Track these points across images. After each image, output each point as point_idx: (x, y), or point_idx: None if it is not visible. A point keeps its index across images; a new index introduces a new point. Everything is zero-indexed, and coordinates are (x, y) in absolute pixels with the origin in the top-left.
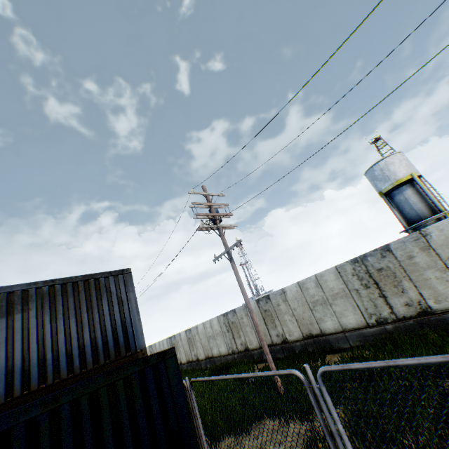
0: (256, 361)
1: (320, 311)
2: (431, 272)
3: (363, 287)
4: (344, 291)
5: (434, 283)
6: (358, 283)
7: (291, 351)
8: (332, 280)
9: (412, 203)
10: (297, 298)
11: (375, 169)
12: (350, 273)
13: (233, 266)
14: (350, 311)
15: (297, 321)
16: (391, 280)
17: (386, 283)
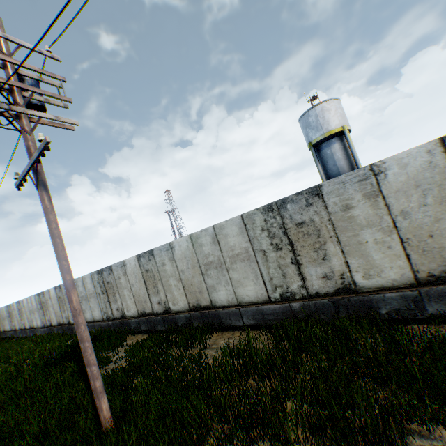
0: (132, 332)
1: (213, 277)
2: (371, 233)
3: (274, 249)
4: (247, 252)
5: (371, 250)
6: (268, 241)
7: (173, 323)
8: (235, 236)
9: (337, 159)
10: (187, 257)
11: (311, 114)
12: (260, 226)
13: (43, 197)
14: (251, 280)
15: (183, 287)
16: (312, 240)
17: (305, 245)
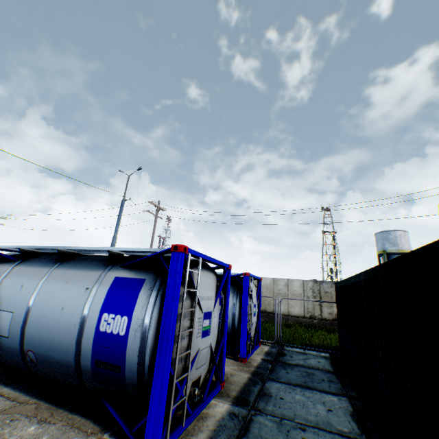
0: None
1: None
2: None
3: None
4: None
5: None
6: None
7: None
8: None
9: None
10: None
11: (391, 234)
12: None
13: None
14: None
15: None
16: None
17: None
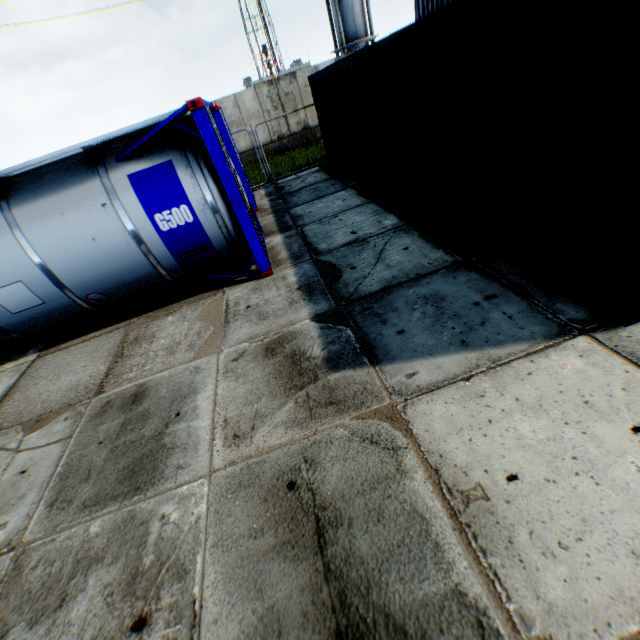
0: None
1: None
2: None
3: None
4: None
5: None
6: None
7: None
8: None
9: (356, 16)
10: None
11: None
12: None
13: None
14: None
15: None
16: None
17: None
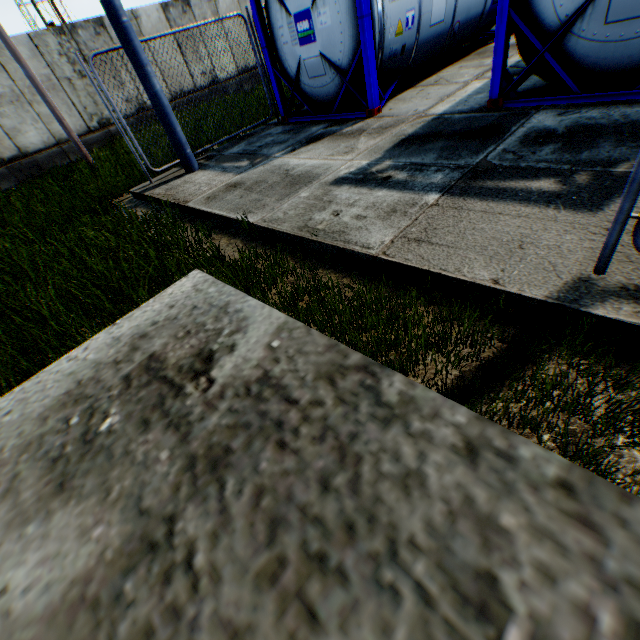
0: None
1: None
2: None
3: None
4: None
5: None
6: None
7: None
8: None
9: None
10: None
11: None
12: None
13: None
14: None
15: None
16: None
17: None
